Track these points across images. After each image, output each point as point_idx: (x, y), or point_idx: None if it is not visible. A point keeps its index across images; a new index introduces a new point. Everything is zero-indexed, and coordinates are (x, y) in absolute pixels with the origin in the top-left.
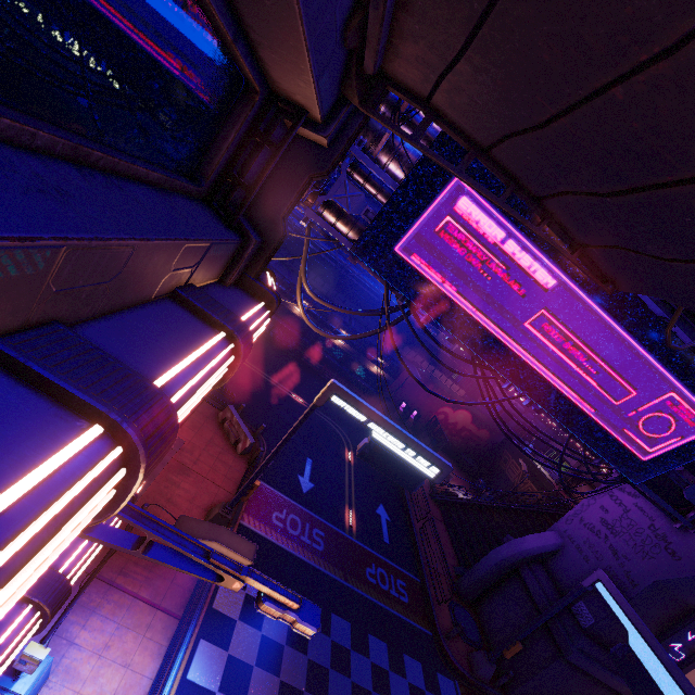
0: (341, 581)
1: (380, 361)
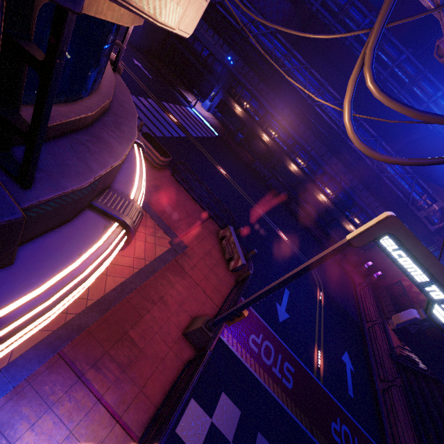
0: (306, 431)
1: (356, 221)
